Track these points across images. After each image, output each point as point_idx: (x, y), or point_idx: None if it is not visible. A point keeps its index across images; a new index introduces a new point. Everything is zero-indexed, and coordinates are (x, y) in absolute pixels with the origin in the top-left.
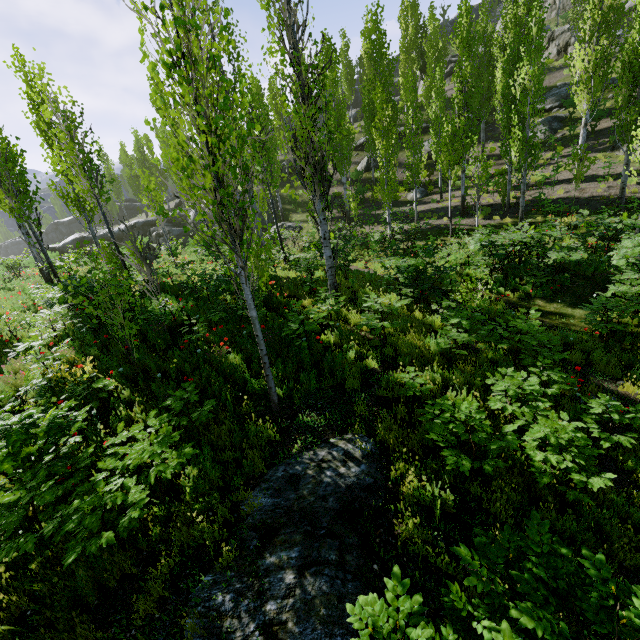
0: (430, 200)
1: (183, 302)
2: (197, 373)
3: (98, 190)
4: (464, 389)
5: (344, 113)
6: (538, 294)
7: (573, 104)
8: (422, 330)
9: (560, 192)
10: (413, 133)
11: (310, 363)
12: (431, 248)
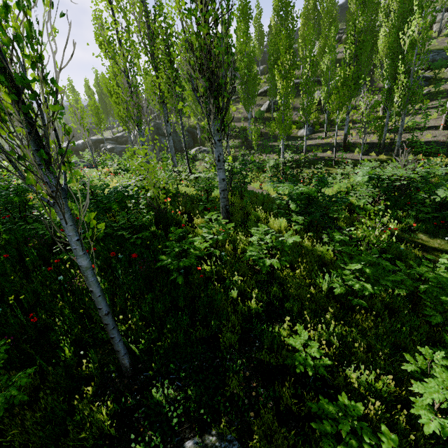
0: (316, 137)
1: None
2: (43, 311)
3: None
4: (373, 373)
5: (253, 61)
6: (420, 228)
7: (439, 66)
8: (311, 262)
9: (428, 136)
10: (309, 78)
11: (184, 303)
12: (325, 178)
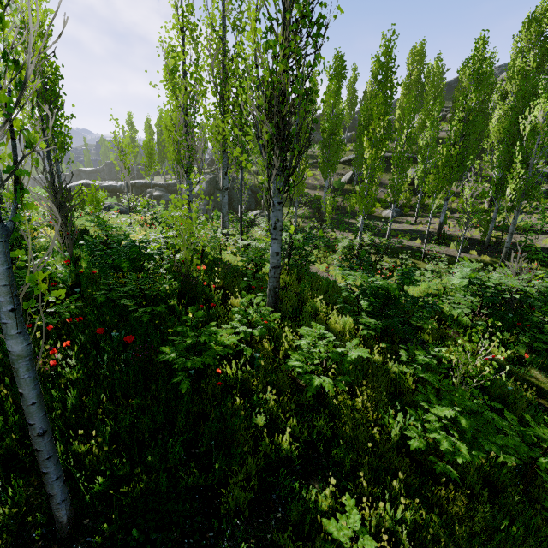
0: (404, 221)
1: (65, 266)
2: None
3: (45, 119)
4: None
5: (340, 123)
6: (535, 362)
7: None
8: (380, 387)
9: (546, 242)
10: (403, 151)
11: (184, 422)
12: (412, 273)
